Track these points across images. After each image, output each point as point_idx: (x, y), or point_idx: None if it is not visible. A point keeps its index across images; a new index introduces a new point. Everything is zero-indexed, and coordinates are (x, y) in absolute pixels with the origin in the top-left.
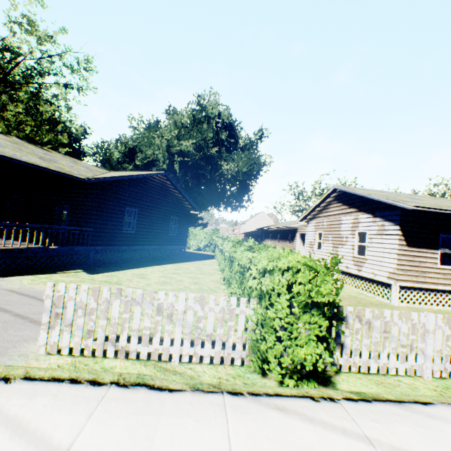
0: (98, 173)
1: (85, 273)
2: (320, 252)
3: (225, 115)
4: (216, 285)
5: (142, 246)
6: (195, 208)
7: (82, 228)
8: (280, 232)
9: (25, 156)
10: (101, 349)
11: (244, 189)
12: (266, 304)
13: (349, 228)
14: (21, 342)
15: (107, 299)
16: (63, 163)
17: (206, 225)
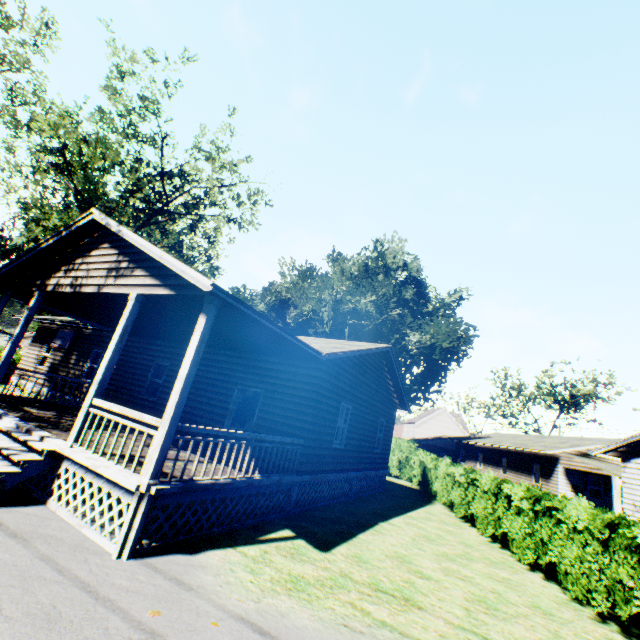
0: None
1: (309, 546)
2: None
3: (413, 267)
4: (592, 624)
5: (348, 474)
6: (405, 405)
7: (292, 439)
8: (507, 455)
9: None
10: None
11: (435, 372)
12: None
13: None
14: None
15: None
16: None
17: None
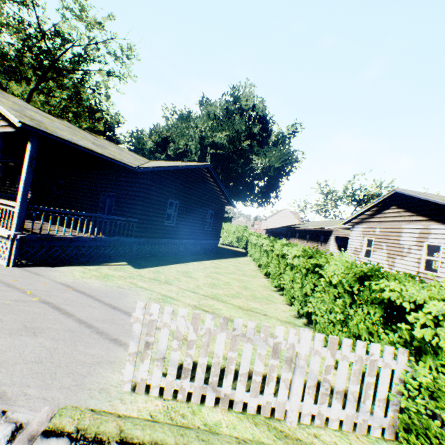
0: (142, 161)
1: (131, 267)
2: (368, 261)
3: (259, 108)
4: (267, 291)
5: (180, 240)
6: (230, 203)
7: (127, 219)
8: (309, 233)
9: (81, 140)
10: (198, 394)
11: (273, 185)
12: (435, 363)
13: (414, 238)
14: (95, 367)
15: (209, 331)
16: (112, 149)
17: (230, 219)
